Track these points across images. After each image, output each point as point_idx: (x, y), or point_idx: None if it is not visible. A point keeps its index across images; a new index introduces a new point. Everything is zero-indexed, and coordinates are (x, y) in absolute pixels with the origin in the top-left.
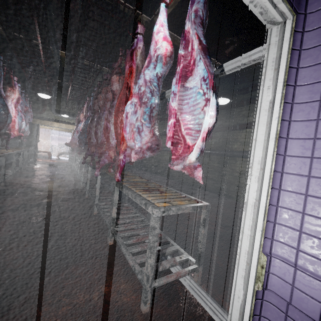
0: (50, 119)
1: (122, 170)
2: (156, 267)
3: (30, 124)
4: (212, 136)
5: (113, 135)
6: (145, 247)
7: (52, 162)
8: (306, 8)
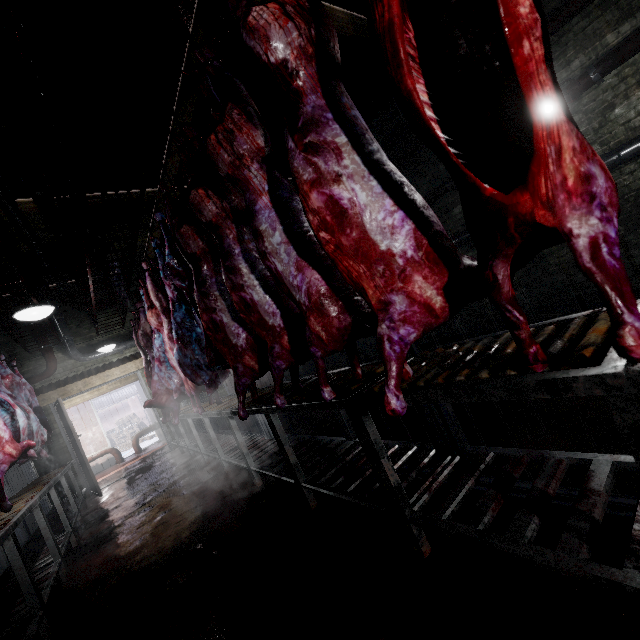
0: (76, 376)
1: (632, 293)
2: None
3: (38, 413)
4: (453, 198)
5: (383, 218)
6: None
7: (132, 466)
8: None
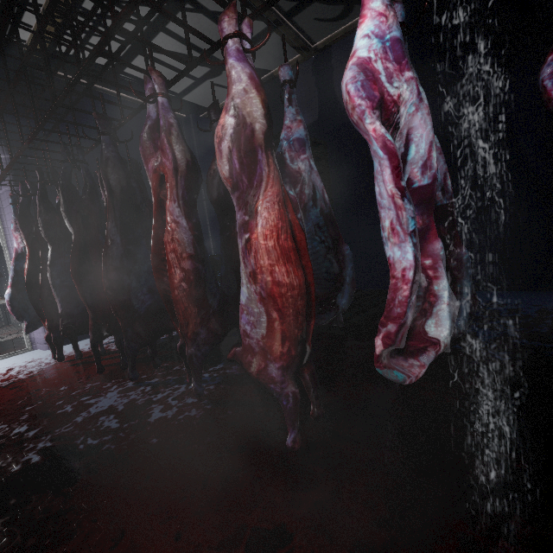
0: None
1: None
2: (5, 337)
3: None
4: None
5: None
6: (5, 334)
7: None
8: (5, 212)
